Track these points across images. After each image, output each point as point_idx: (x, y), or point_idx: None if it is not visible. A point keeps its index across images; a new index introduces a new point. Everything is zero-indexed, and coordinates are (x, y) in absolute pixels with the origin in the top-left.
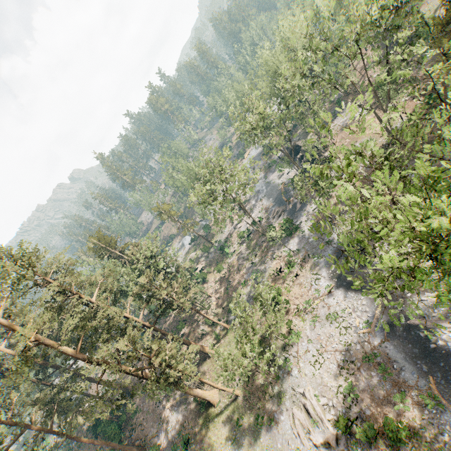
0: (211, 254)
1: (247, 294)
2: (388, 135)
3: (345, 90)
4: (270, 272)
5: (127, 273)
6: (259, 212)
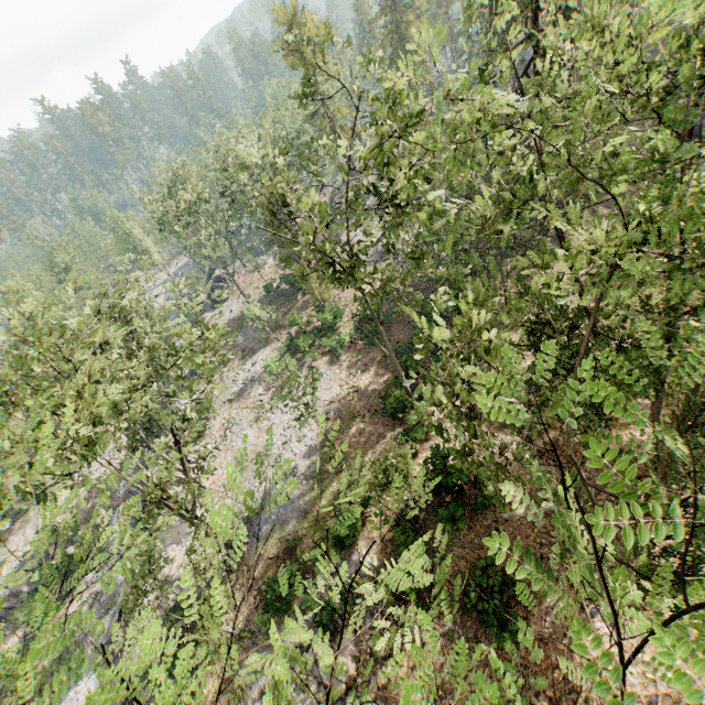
0: None
1: None
2: (259, 296)
3: None
4: None
5: None
6: None
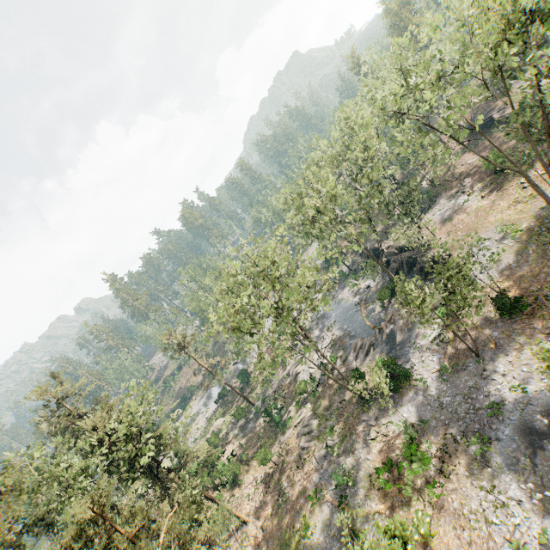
0: (249, 422)
1: (324, 528)
2: (538, 216)
3: (430, 182)
4: (370, 472)
5: (77, 475)
6: (329, 347)
